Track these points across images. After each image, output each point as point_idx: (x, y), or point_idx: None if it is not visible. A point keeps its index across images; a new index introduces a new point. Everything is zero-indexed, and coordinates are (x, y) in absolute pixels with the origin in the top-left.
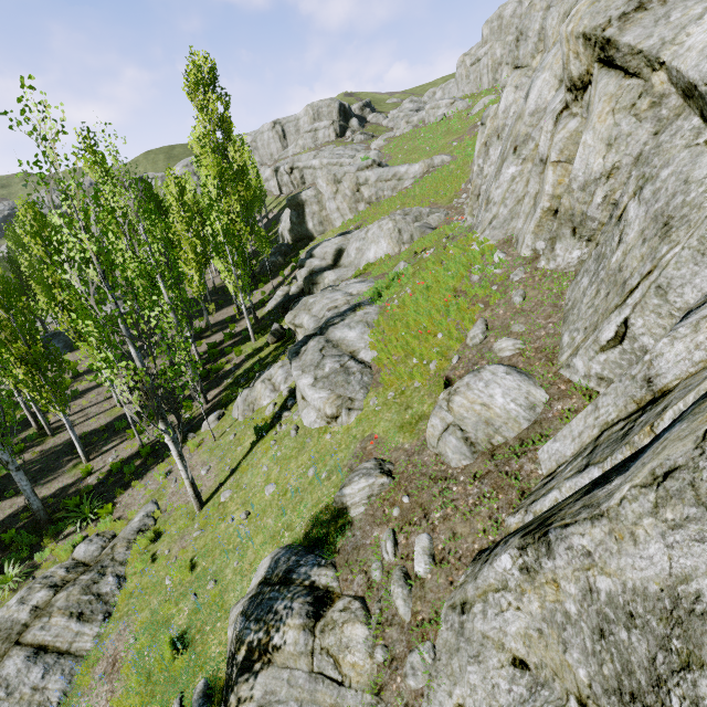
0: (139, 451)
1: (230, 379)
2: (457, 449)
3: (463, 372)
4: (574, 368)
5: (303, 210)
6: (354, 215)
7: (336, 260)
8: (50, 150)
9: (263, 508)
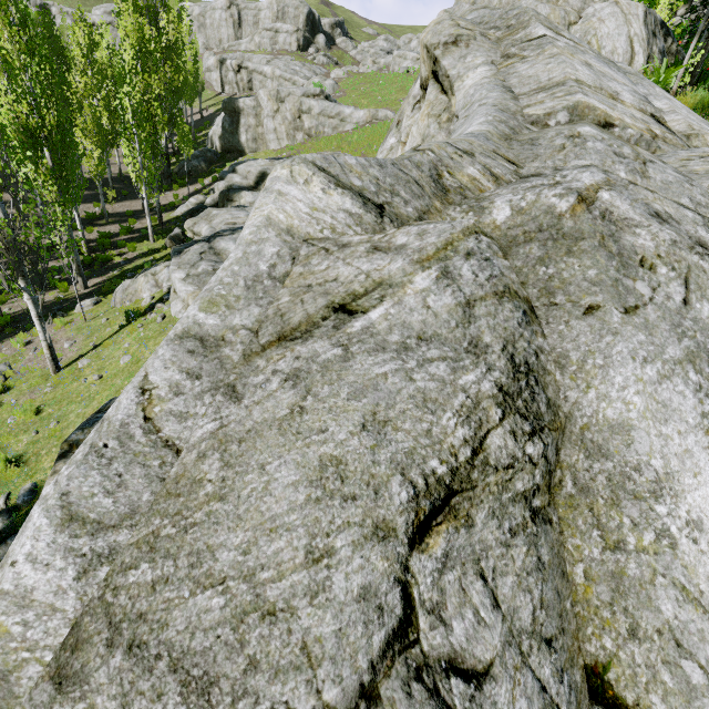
0: None
1: (116, 271)
2: None
3: None
4: None
5: (238, 119)
6: (290, 143)
7: (258, 182)
8: None
9: (116, 373)
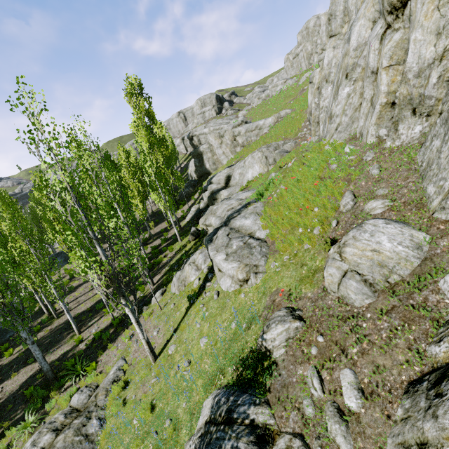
0: (112, 322)
1: (167, 267)
2: (359, 290)
3: (343, 232)
4: None
5: (202, 157)
6: (234, 155)
7: (227, 183)
8: (36, 120)
9: (200, 356)
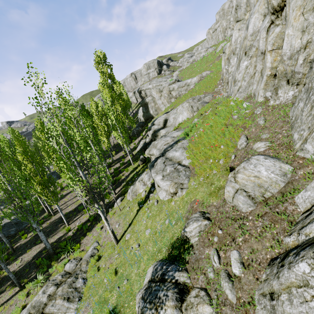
0: (89, 218)
1: (124, 182)
2: (245, 202)
3: (238, 162)
4: (306, 150)
5: (147, 106)
6: (169, 104)
7: (164, 124)
8: (40, 91)
9: (146, 241)
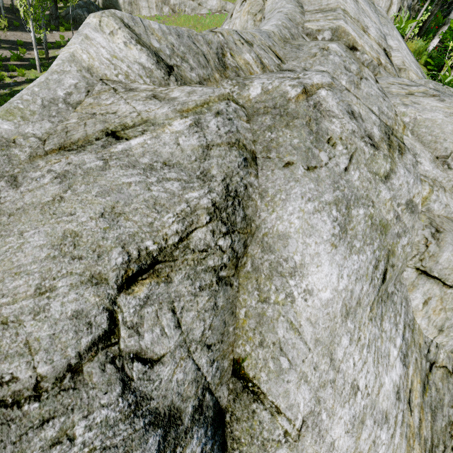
0: None
1: (7, 90)
2: None
3: None
4: None
5: None
6: (158, 13)
7: None
8: None
9: None
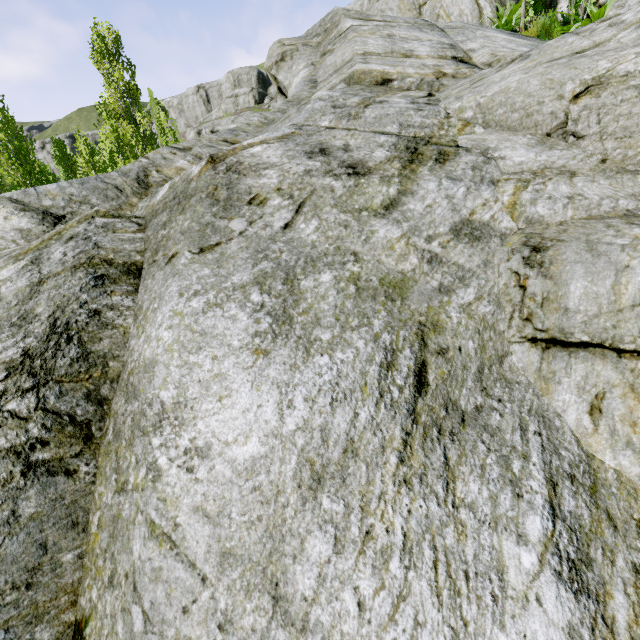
0: None
1: None
2: None
3: None
4: None
5: None
6: None
7: None
8: None
9: None
